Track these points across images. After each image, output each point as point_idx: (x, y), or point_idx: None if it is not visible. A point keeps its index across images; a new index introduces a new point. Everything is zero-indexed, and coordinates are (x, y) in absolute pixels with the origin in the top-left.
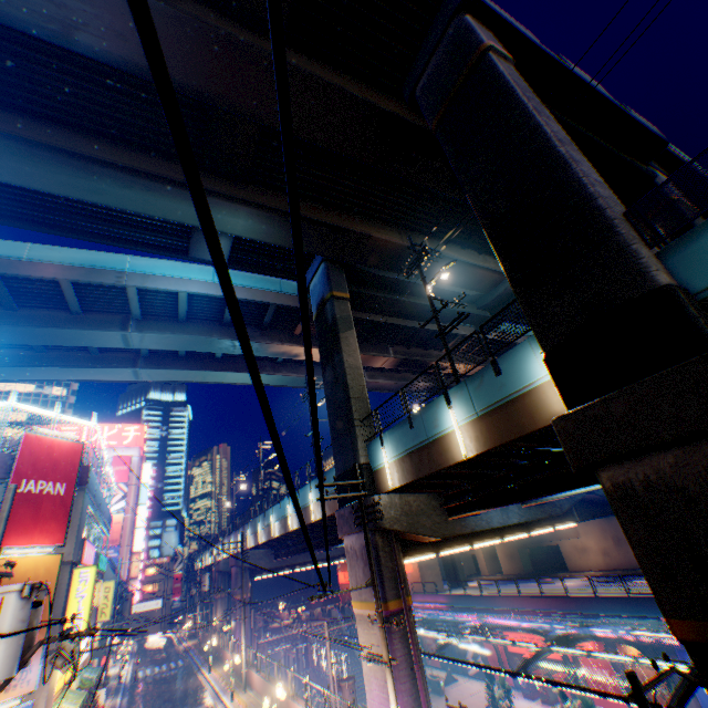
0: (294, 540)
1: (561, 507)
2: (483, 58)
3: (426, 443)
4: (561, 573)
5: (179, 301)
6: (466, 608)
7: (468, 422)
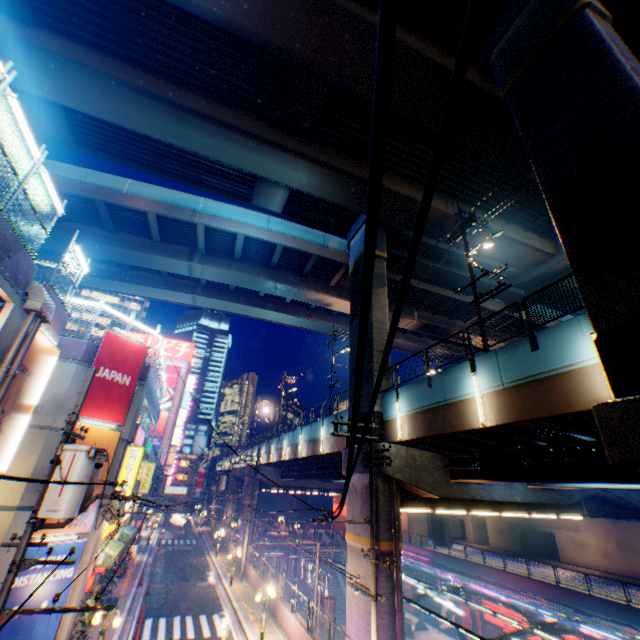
0: (300, 466)
1: (570, 497)
2: (578, 15)
3: (442, 404)
4: (551, 561)
5: (237, 242)
6: (448, 568)
7: (491, 391)
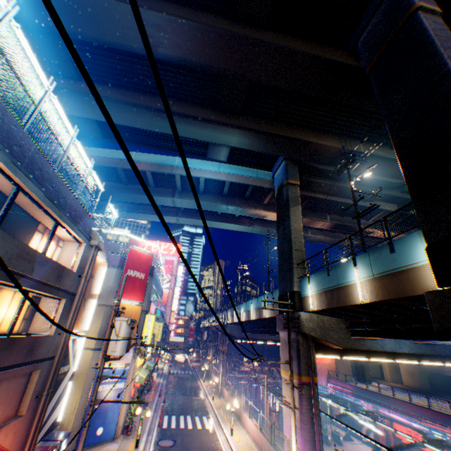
0: (253, 325)
1: (450, 350)
2: (412, 16)
3: (336, 287)
4: None
5: (200, 182)
6: (364, 398)
7: (366, 279)
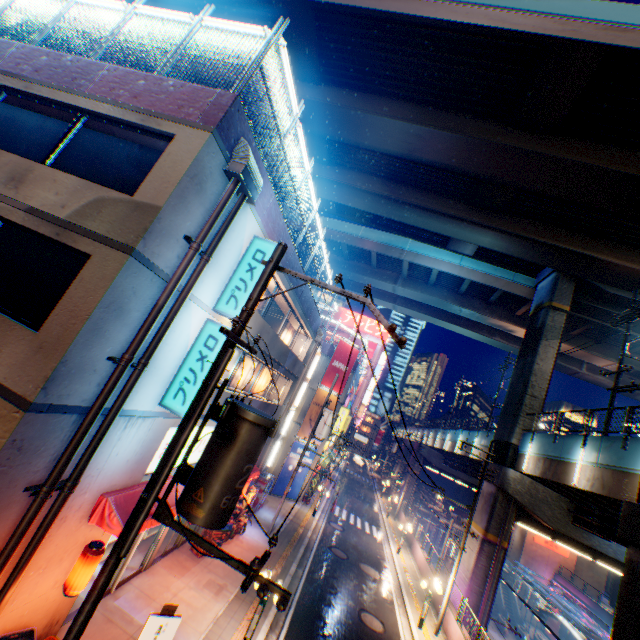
0: (459, 460)
1: None
2: None
3: (557, 459)
4: None
5: (431, 274)
6: (597, 619)
7: (588, 465)
